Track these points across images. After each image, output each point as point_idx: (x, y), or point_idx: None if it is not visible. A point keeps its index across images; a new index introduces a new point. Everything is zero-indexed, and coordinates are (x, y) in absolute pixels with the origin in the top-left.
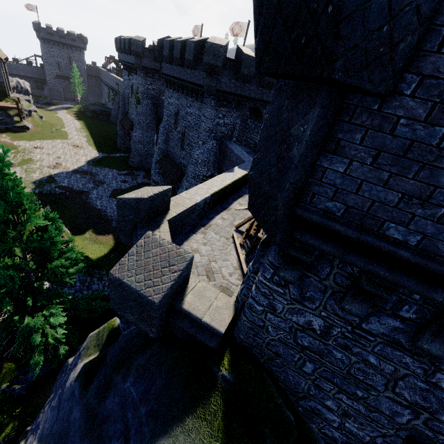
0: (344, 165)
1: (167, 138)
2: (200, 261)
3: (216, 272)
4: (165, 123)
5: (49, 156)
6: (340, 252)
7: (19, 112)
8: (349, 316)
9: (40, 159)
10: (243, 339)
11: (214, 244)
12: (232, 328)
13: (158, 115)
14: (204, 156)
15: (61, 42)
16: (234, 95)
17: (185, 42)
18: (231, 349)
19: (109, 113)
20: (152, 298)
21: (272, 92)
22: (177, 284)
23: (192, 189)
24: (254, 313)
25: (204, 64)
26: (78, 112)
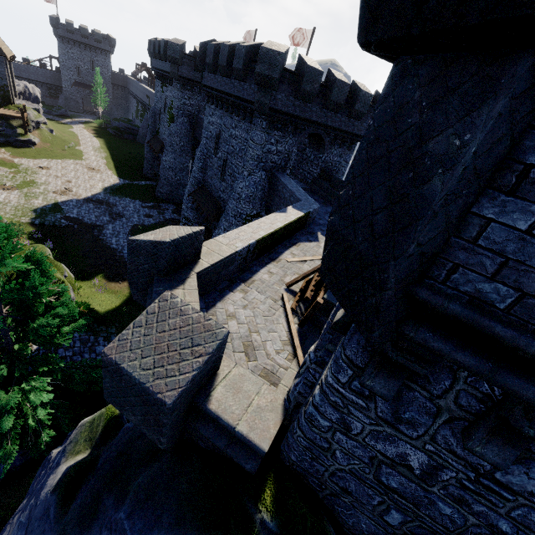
0: (530, 217)
1: (205, 165)
2: (238, 330)
3: (258, 348)
4: (203, 146)
5: (57, 179)
6: (489, 368)
7: (24, 123)
8: (475, 458)
9: (45, 182)
10: (295, 461)
11: (257, 307)
12: (278, 440)
13: (195, 137)
14: (249, 190)
15: (83, 43)
16: (292, 116)
17: (234, 47)
18: (276, 476)
19: (137, 131)
20: (162, 396)
21: (338, 116)
22: (202, 373)
23: (232, 231)
24: (315, 428)
25: (256, 74)
26: (98, 128)
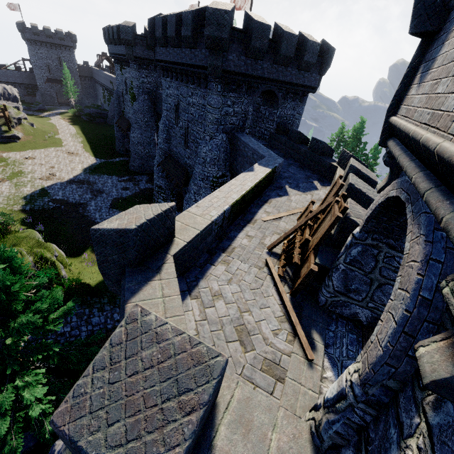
0: None
1: (168, 136)
2: (227, 312)
3: (252, 332)
4: (165, 118)
5: (42, 166)
6: None
7: (7, 121)
8: None
9: (32, 171)
10: None
11: (243, 279)
12: None
13: (157, 111)
14: (213, 153)
15: (48, 42)
16: (245, 76)
17: (180, 16)
18: None
19: (106, 115)
20: None
21: (289, 70)
22: (198, 431)
23: (204, 199)
24: None
25: (206, 37)
26: (73, 117)
